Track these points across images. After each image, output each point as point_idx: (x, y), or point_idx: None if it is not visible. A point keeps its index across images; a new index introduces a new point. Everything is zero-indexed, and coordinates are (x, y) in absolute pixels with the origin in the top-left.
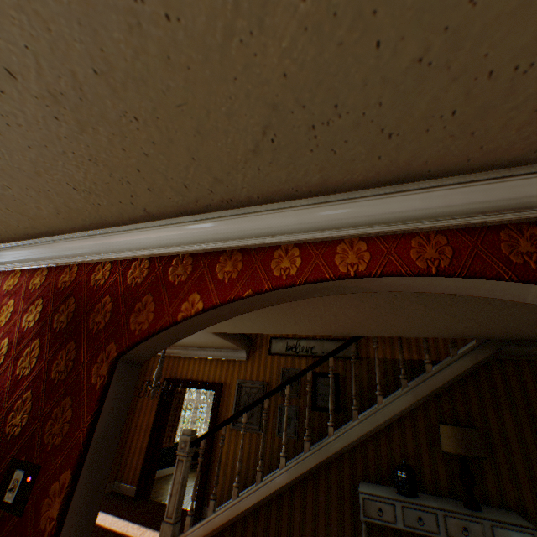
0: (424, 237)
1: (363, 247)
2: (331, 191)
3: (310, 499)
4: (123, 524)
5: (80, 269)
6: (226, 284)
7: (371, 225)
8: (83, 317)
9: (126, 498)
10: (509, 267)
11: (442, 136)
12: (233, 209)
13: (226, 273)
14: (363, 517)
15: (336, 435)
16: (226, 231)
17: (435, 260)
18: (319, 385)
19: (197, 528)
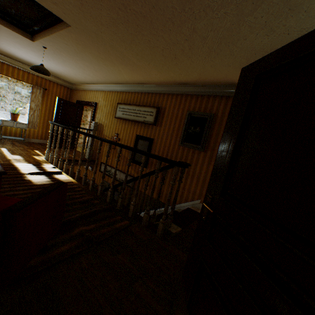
0: None
1: None
2: None
3: None
4: None
5: None
6: None
7: None
8: None
9: None
10: None
11: None
12: None
13: None
14: None
15: None
16: None
17: None
18: (115, 195)
19: None
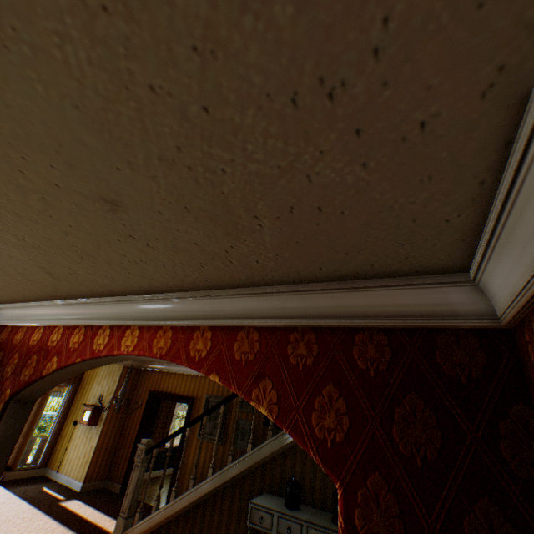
0: (165, 330)
1: (138, 333)
2: (122, 294)
3: (227, 505)
4: (99, 516)
5: (12, 329)
6: (72, 352)
7: (141, 319)
8: (3, 367)
9: (111, 495)
10: (188, 358)
11: (140, 279)
12: (82, 298)
13: (74, 344)
14: (249, 523)
15: (253, 451)
16: (79, 312)
17: (162, 348)
18: None
19: (142, 523)
